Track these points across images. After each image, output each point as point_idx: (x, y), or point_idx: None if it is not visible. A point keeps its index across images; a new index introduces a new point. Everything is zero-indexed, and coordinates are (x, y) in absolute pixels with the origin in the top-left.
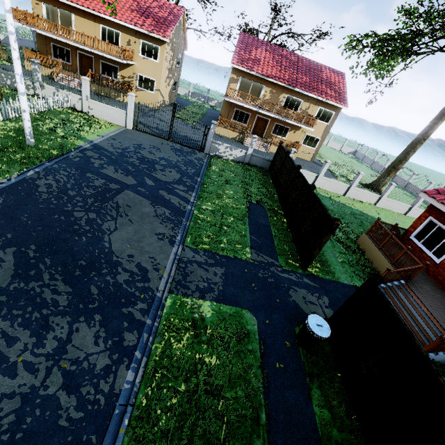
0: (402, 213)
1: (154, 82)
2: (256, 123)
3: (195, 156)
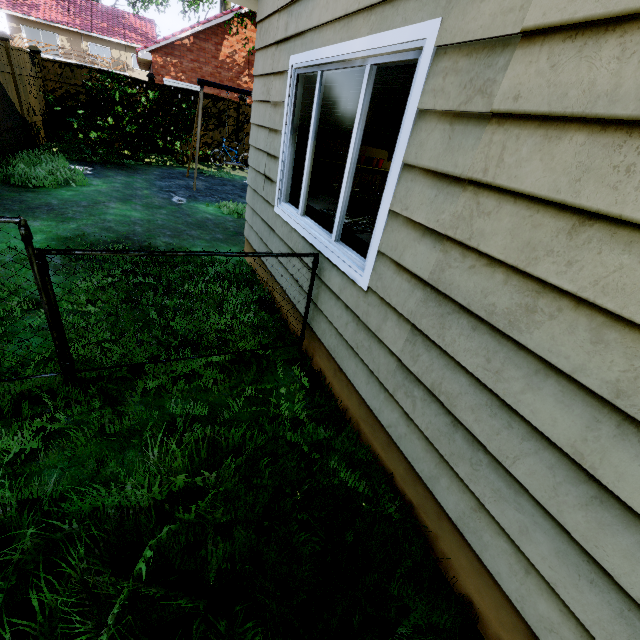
0: None
1: None
2: None
3: None
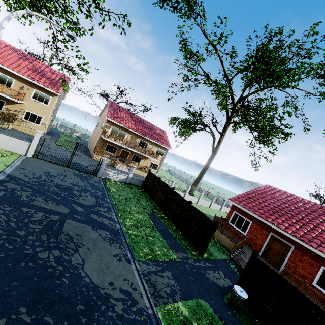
0: (208, 207)
1: (41, 118)
2: (121, 153)
3: (93, 180)
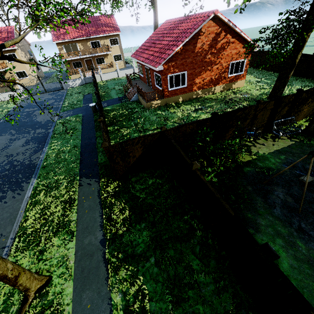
0: None
1: (24, 72)
2: (86, 64)
3: (60, 92)
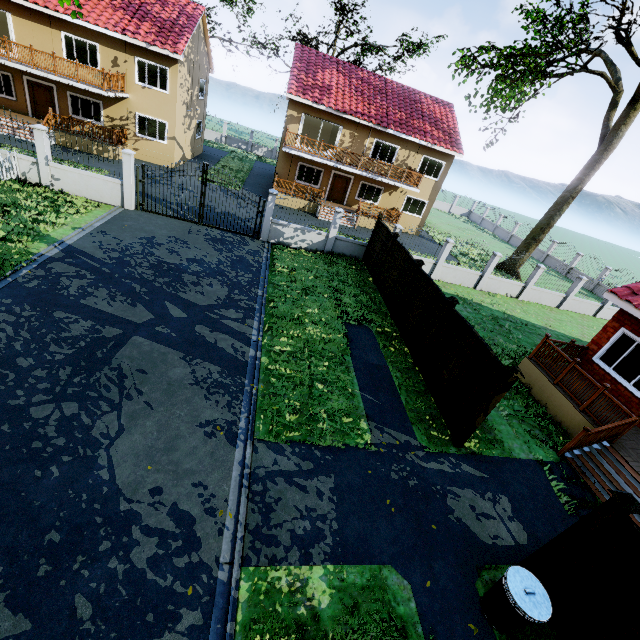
0: (555, 306)
1: (164, 125)
2: (332, 183)
3: (246, 248)
